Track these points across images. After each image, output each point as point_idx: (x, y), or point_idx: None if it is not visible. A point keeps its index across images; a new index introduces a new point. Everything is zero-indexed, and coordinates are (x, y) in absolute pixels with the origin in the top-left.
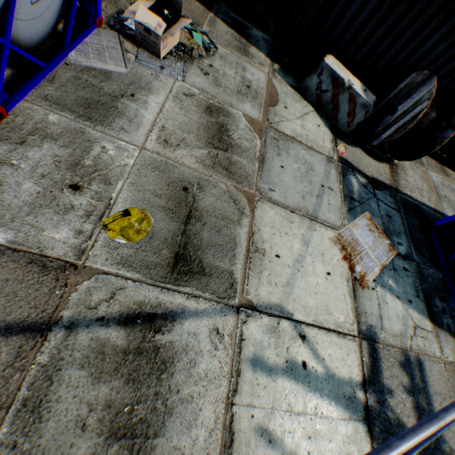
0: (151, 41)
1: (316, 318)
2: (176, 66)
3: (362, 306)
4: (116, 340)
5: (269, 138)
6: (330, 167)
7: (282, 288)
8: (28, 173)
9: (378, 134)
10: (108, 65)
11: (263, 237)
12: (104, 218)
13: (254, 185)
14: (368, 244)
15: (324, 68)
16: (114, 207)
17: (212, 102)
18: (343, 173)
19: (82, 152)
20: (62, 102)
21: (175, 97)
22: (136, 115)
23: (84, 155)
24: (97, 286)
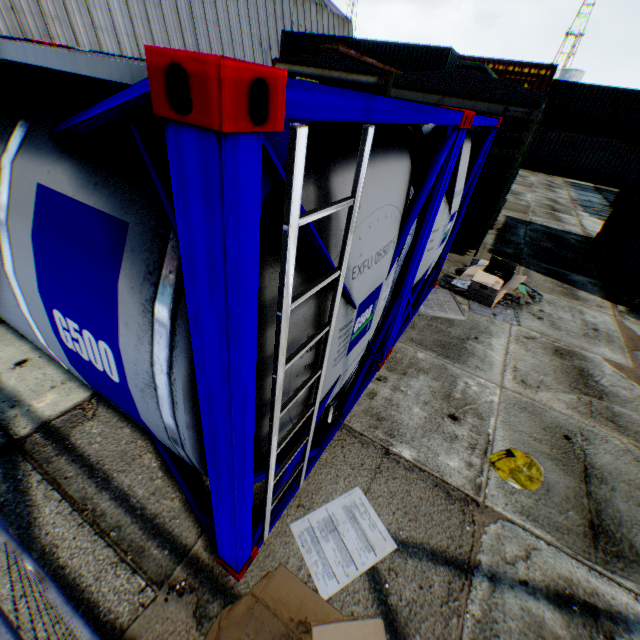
0: (485, 294)
1: None
2: (506, 312)
3: None
4: (553, 624)
5: None
6: None
7: None
8: (413, 399)
9: None
10: (448, 314)
11: None
12: (488, 454)
13: None
14: None
15: None
16: (494, 444)
17: (557, 344)
18: None
19: (449, 385)
20: (423, 343)
21: (515, 339)
22: (484, 355)
23: (451, 388)
24: (505, 535)
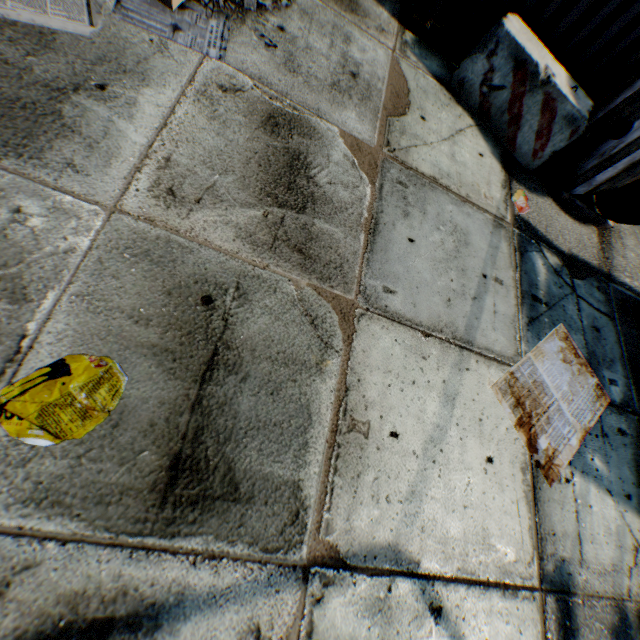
0: None
1: (463, 563)
2: (208, 26)
3: (547, 521)
4: None
5: (390, 181)
6: (499, 237)
7: (400, 505)
8: None
9: (588, 174)
10: (49, 17)
11: (367, 396)
12: (1, 388)
13: (355, 283)
14: (561, 389)
15: (501, 41)
16: (31, 356)
17: (280, 105)
18: (520, 248)
19: None
20: None
21: (200, 92)
22: (106, 133)
23: None
24: None
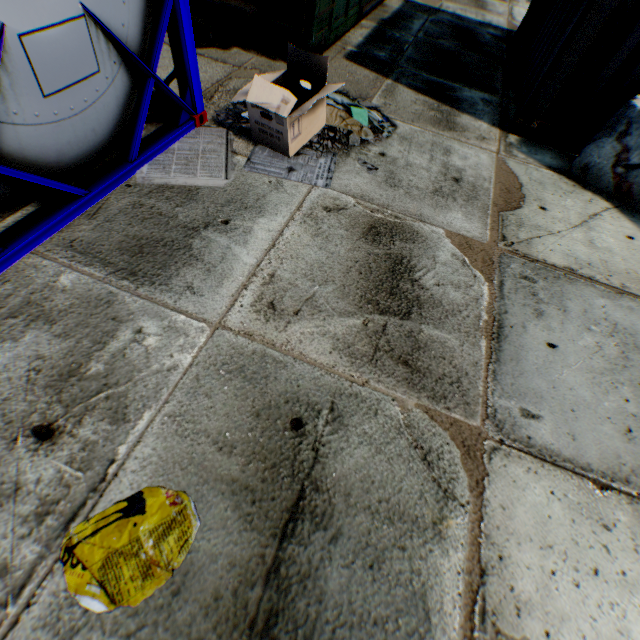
0: (273, 130)
1: None
2: (317, 163)
3: None
4: None
5: (510, 276)
6: None
7: None
8: None
9: None
10: (197, 178)
11: (517, 588)
12: (77, 522)
13: (480, 404)
14: None
15: (633, 120)
16: (113, 485)
17: (381, 215)
18: None
19: (91, 345)
20: (94, 249)
21: (306, 215)
22: (222, 258)
23: (93, 351)
24: None
